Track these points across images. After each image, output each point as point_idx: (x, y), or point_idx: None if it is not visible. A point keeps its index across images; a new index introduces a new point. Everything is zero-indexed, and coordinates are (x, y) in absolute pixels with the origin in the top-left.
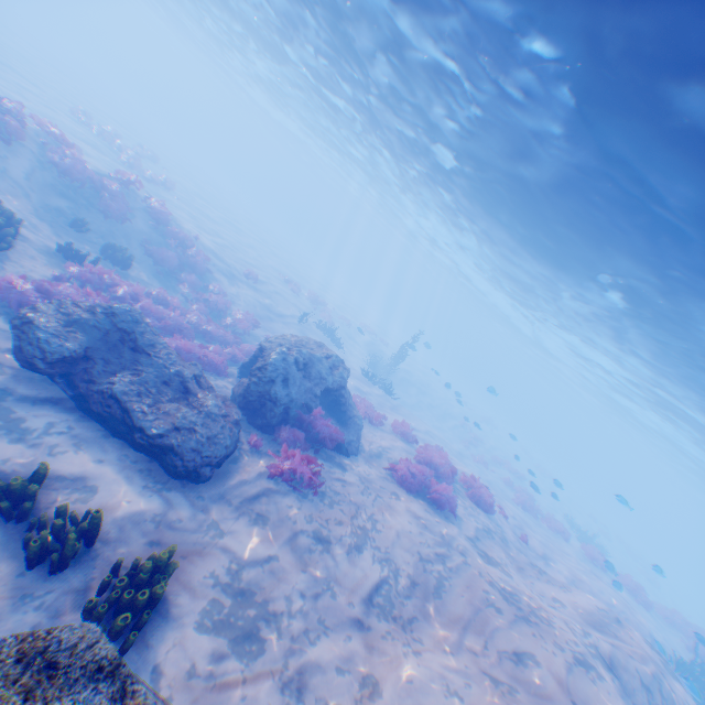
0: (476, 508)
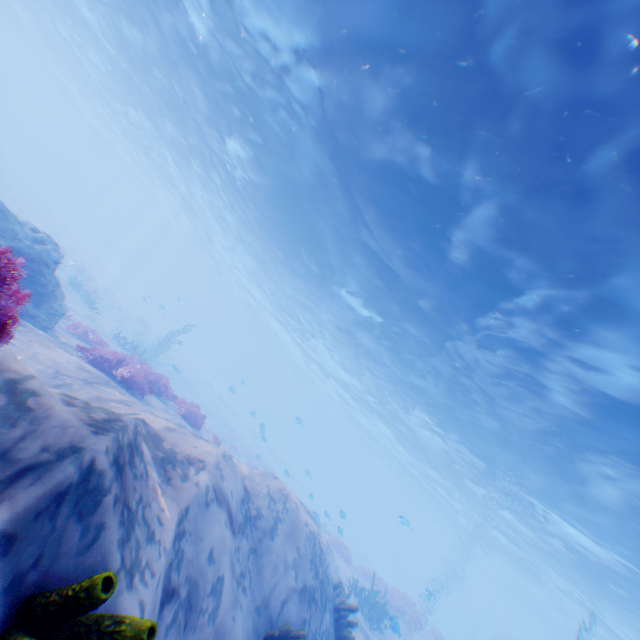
0: (183, 419)
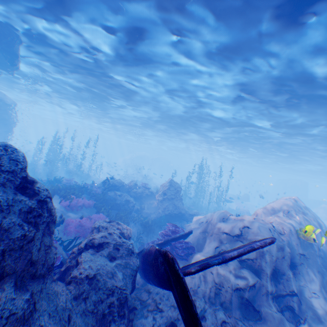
0: None
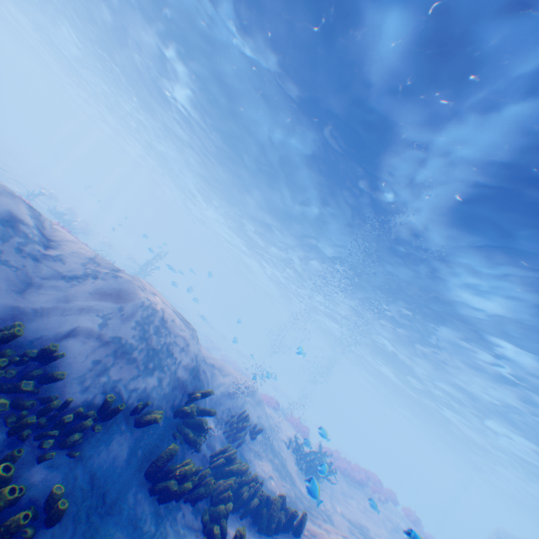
0: None
